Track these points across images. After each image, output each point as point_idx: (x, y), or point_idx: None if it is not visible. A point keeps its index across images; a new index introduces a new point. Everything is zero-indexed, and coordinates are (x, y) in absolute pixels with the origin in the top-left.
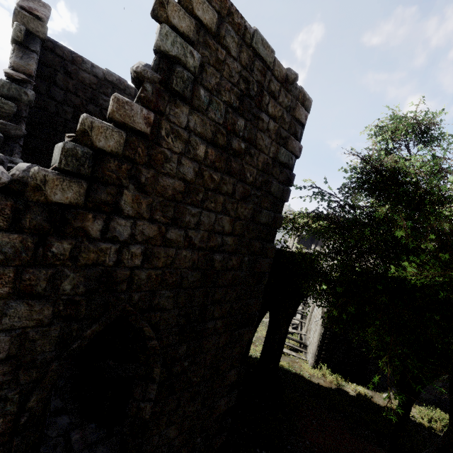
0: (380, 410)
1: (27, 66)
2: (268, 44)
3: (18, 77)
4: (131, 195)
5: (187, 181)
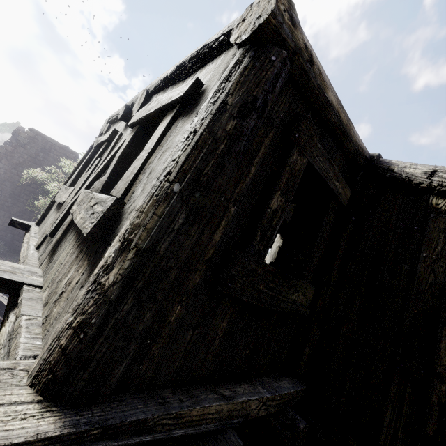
0: None
1: (13, 139)
2: (54, 140)
3: (9, 141)
4: (5, 160)
5: (20, 162)
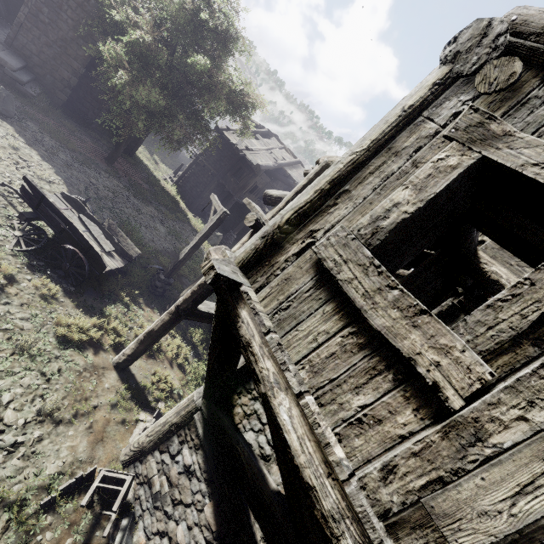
0: (176, 204)
1: None
2: None
3: None
4: None
5: None
